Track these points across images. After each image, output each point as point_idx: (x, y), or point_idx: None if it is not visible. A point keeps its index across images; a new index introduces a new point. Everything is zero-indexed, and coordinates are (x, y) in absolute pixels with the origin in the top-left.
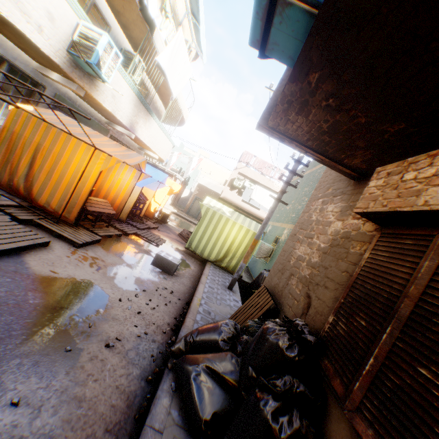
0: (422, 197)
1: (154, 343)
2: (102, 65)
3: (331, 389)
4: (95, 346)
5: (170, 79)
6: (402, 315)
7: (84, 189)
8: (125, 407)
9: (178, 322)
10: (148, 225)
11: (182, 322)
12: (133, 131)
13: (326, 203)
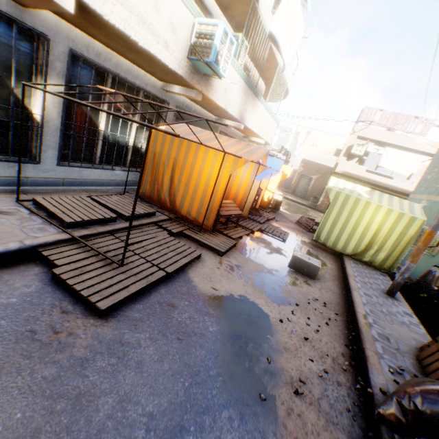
0: None
1: (341, 387)
2: (219, 60)
3: None
4: (283, 391)
5: (282, 48)
6: None
7: (216, 196)
8: None
9: (351, 351)
10: (266, 217)
11: (361, 355)
12: (242, 121)
13: None
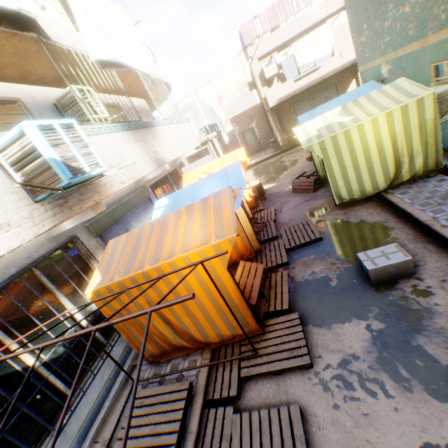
0: None
1: None
2: (76, 165)
3: None
4: None
5: (129, 61)
6: None
7: (233, 299)
8: None
9: None
10: (269, 219)
11: None
12: (163, 164)
13: None
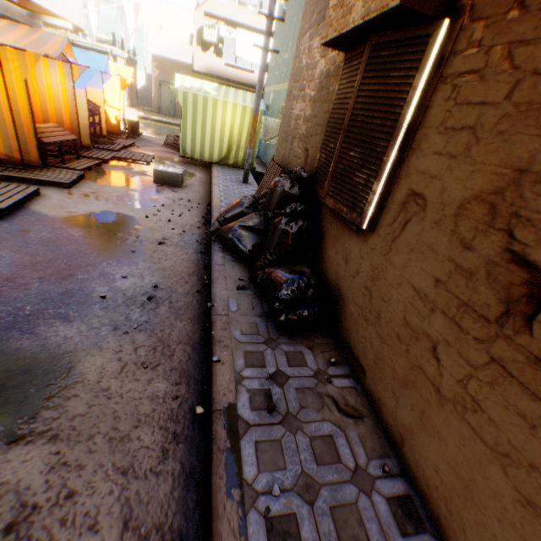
0: (353, 15)
1: (195, 235)
2: None
3: (322, 202)
4: (150, 246)
5: None
6: (345, 125)
7: (23, 116)
8: (194, 266)
9: (207, 219)
10: (121, 144)
11: (211, 217)
12: None
13: (312, 38)
